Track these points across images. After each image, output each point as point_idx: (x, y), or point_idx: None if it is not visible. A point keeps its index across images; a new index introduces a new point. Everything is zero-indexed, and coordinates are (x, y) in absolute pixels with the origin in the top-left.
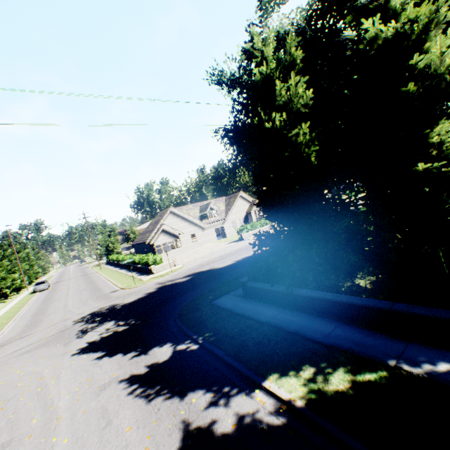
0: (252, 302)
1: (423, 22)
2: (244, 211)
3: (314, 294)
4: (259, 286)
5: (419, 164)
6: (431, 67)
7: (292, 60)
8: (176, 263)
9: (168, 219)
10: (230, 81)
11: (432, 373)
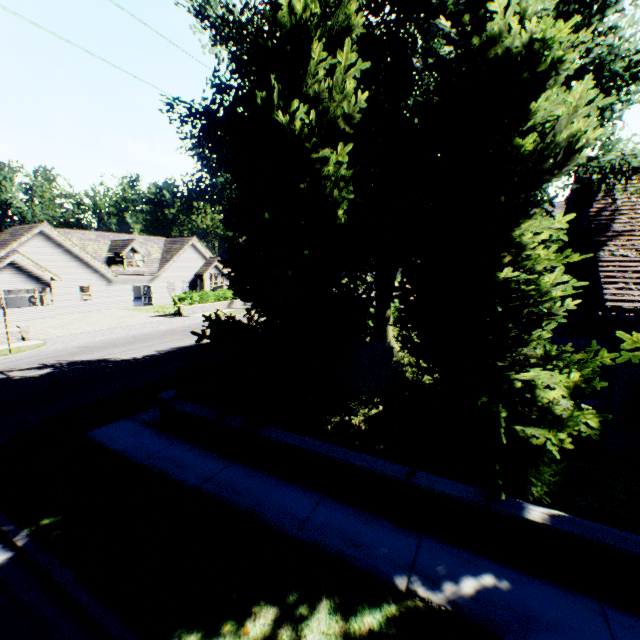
0: (173, 441)
1: (556, 54)
2: (193, 271)
3: (292, 440)
4: (194, 412)
5: (506, 270)
6: (555, 126)
7: (346, 27)
8: (28, 335)
9: (32, 245)
10: (223, 19)
11: (458, 601)
